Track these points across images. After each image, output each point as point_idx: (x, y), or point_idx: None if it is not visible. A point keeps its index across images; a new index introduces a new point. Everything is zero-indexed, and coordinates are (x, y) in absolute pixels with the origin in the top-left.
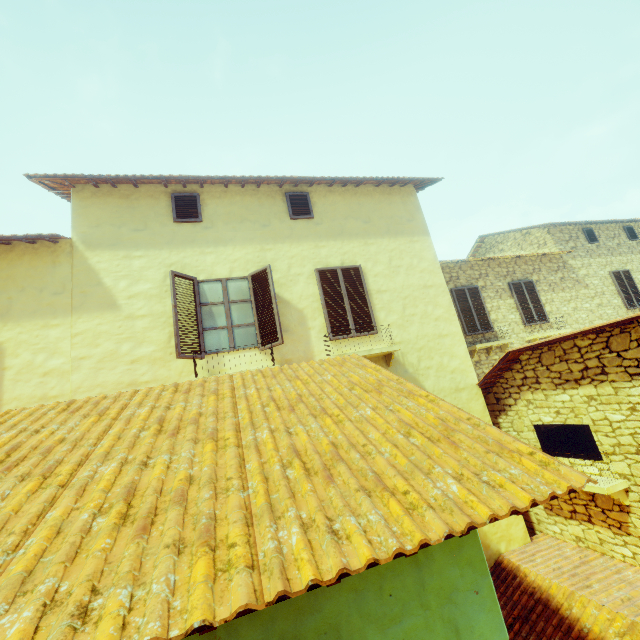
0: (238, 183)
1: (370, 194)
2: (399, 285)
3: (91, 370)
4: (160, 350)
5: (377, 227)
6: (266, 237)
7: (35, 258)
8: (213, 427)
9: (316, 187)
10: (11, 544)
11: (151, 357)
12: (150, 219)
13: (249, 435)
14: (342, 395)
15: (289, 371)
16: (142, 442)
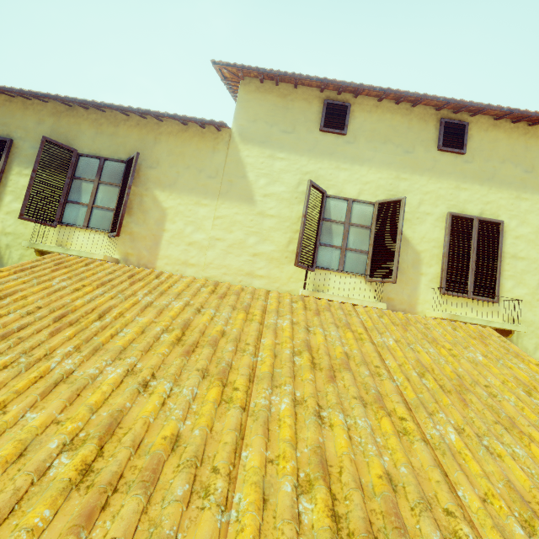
0: (393, 99)
1: None
2: None
3: (222, 251)
4: (278, 251)
5: None
6: (405, 165)
7: (201, 141)
8: (374, 387)
9: (479, 117)
10: (221, 494)
11: (269, 255)
12: (299, 123)
13: (431, 426)
14: (521, 401)
15: (420, 326)
16: (301, 374)
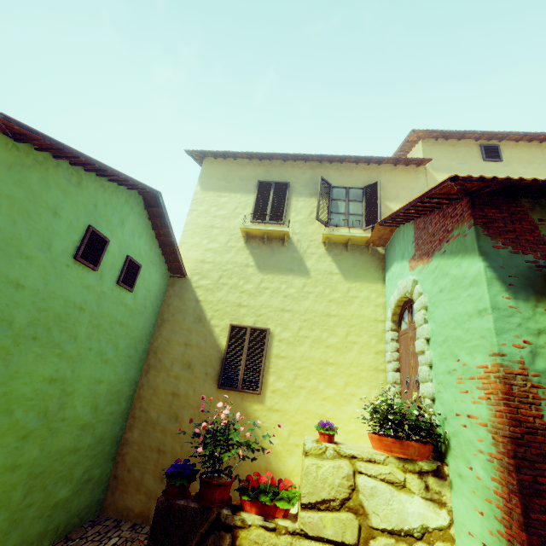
0: (526, 140)
1: None
2: None
3: None
4: None
5: None
6: None
7: (407, 173)
8: None
9: None
10: None
11: None
12: (467, 158)
13: None
14: None
15: None
16: None
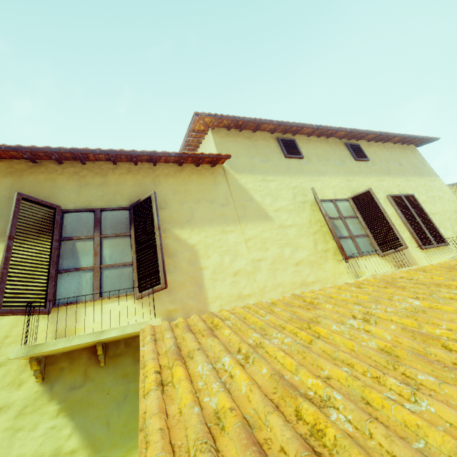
0: (315, 134)
1: (392, 148)
2: (440, 210)
3: (269, 271)
4: (312, 254)
5: (407, 169)
6: (346, 171)
7: (200, 177)
8: None
9: (360, 141)
10: None
11: (308, 260)
12: (269, 154)
13: None
14: None
15: None
16: None
